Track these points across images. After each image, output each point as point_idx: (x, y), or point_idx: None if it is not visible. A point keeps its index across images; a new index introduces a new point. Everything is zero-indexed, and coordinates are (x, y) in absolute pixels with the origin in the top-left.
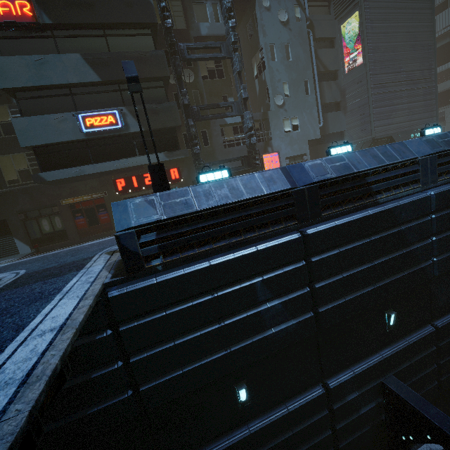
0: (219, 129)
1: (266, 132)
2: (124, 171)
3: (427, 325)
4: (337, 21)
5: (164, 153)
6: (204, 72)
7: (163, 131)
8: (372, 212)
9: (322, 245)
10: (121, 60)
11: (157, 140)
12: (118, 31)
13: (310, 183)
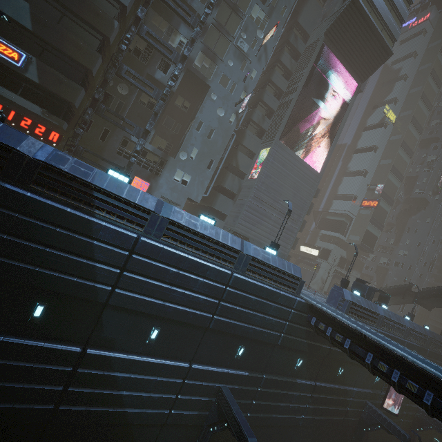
0: (121, 137)
1: (158, 168)
2: (4, 100)
3: (80, 346)
4: (261, 145)
5: (42, 109)
6: (146, 100)
7: (57, 97)
8: (71, 211)
9: (1, 199)
10: (60, 34)
11: (46, 99)
12: (77, 20)
13: (40, 159)
